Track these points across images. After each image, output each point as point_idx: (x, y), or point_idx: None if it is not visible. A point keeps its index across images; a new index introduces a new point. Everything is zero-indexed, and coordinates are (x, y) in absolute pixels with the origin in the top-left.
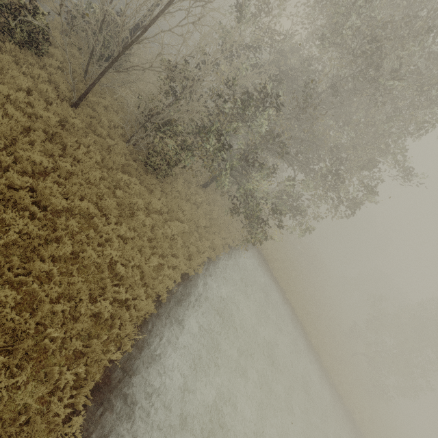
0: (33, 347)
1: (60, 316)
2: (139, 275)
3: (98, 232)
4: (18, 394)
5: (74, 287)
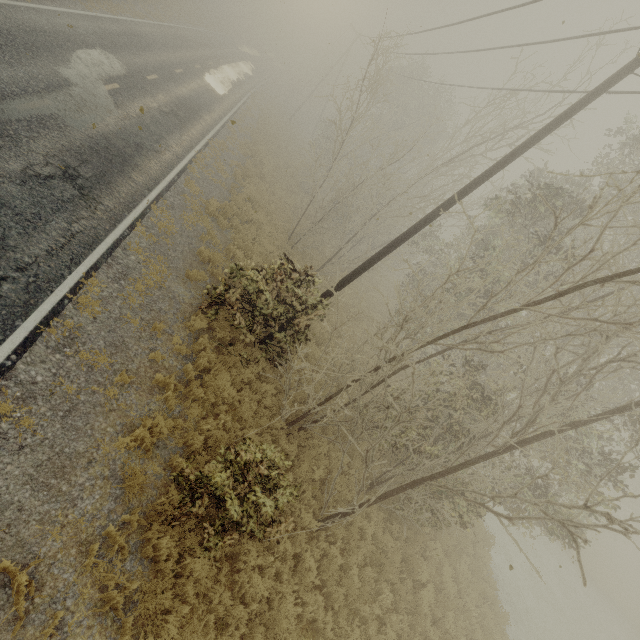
0: None
1: None
2: None
3: None
4: None
5: None
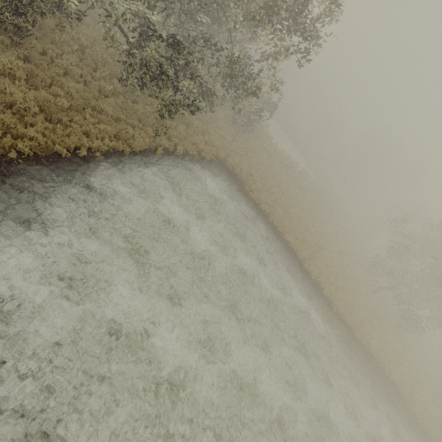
0: None
1: None
2: None
3: None
4: None
5: None
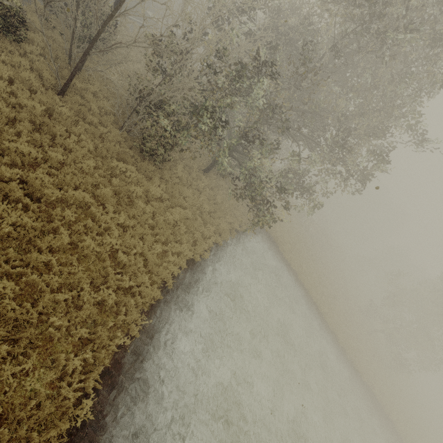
0: (39, 336)
1: (63, 305)
2: (143, 263)
3: (97, 222)
4: (27, 381)
5: (74, 276)
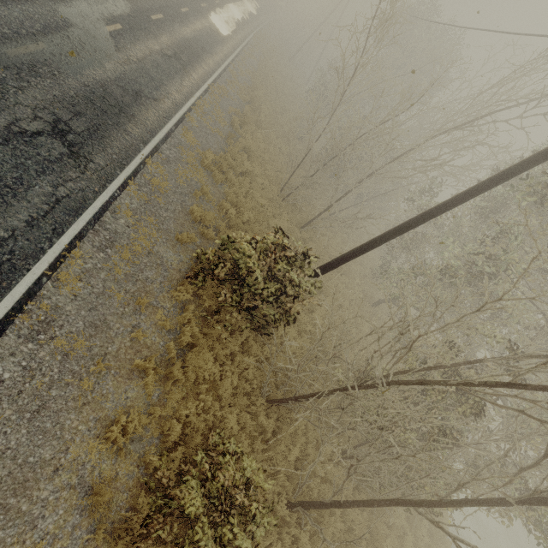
0: None
1: None
2: None
3: None
4: None
5: None
